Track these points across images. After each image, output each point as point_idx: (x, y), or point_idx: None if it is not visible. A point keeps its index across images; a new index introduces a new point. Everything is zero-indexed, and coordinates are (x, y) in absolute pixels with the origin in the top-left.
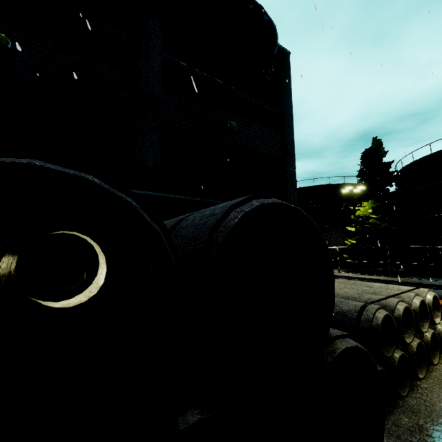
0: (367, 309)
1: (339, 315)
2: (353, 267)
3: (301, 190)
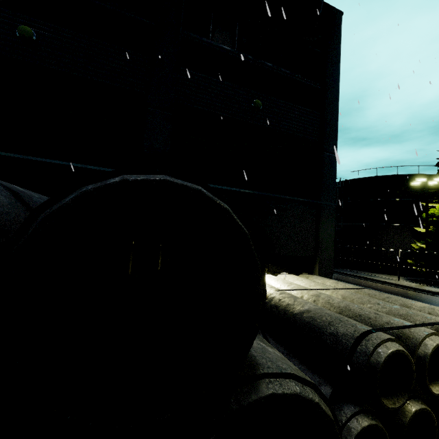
0: (369, 338)
1: (331, 338)
2: (421, 276)
3: (359, 181)
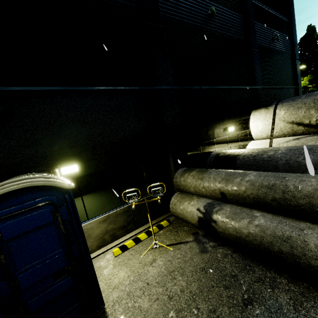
0: None
1: None
2: None
3: None
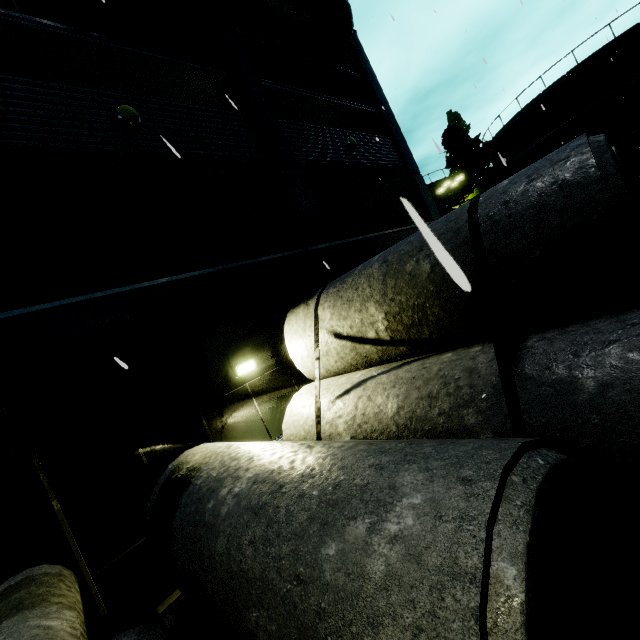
0: None
1: None
2: None
3: None
